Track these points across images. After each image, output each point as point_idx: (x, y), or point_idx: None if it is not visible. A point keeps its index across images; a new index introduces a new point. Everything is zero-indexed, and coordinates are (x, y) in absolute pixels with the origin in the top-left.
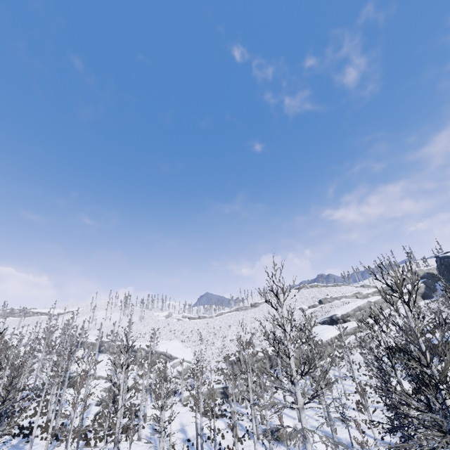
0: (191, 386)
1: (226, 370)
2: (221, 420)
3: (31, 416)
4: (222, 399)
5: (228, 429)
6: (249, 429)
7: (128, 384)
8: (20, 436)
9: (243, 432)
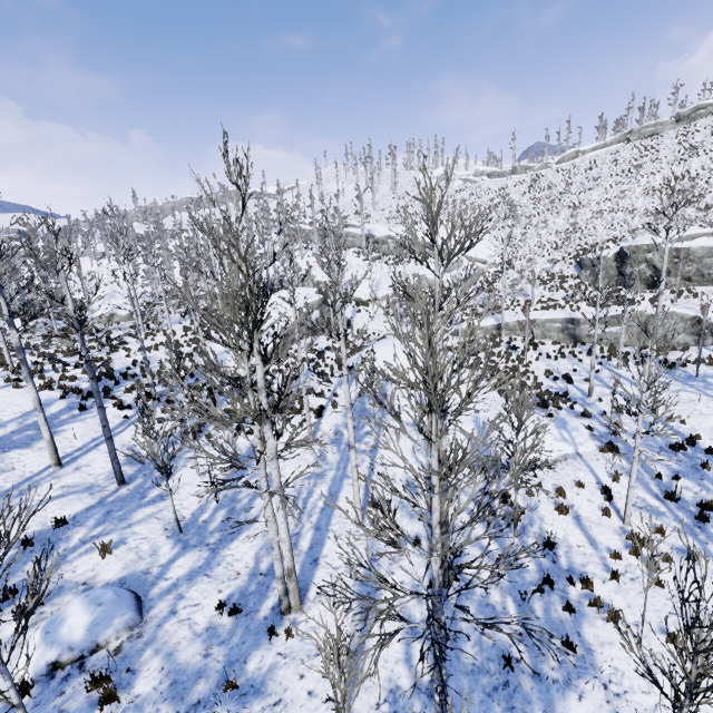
0: (483, 307)
1: (573, 281)
2: (554, 425)
3: (151, 349)
4: (558, 343)
5: (580, 466)
6: (673, 489)
7: (361, 297)
8: (83, 395)
9: (648, 496)
